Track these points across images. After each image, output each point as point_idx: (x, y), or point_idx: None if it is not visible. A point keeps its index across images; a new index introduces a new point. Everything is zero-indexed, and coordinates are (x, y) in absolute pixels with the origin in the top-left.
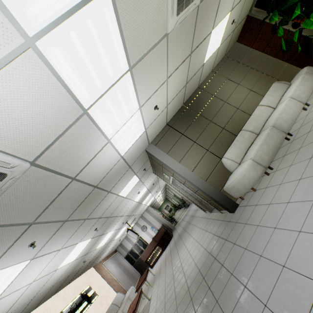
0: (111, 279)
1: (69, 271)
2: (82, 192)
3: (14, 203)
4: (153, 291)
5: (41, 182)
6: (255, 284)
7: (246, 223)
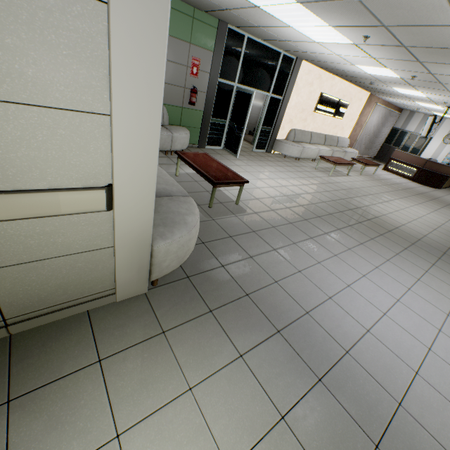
0: (360, 125)
1: (356, 75)
2: (449, 42)
3: (394, 6)
4: (355, 177)
5: (430, 7)
6: (363, 249)
7: (433, 265)
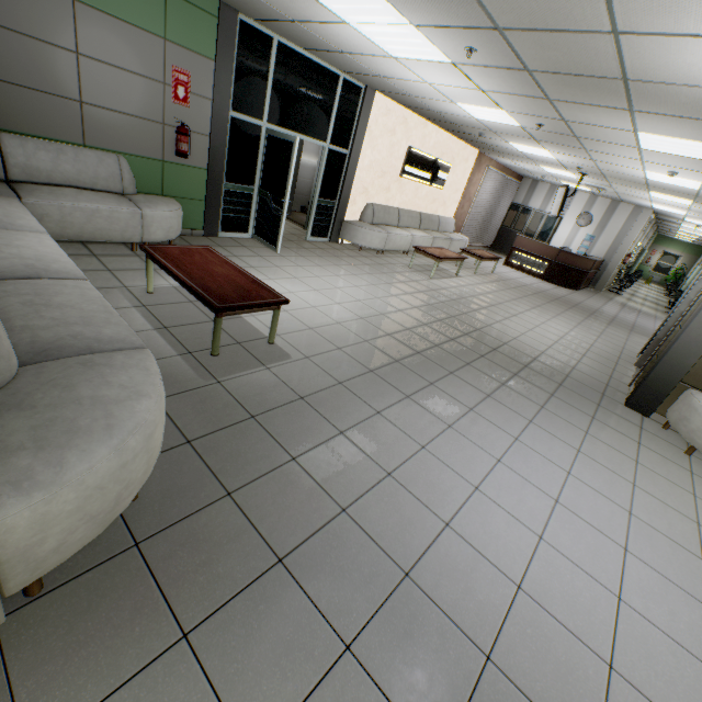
0: (468, 198)
1: (458, 120)
2: (595, 64)
3: None
4: (467, 278)
5: None
6: (492, 406)
7: (594, 419)
